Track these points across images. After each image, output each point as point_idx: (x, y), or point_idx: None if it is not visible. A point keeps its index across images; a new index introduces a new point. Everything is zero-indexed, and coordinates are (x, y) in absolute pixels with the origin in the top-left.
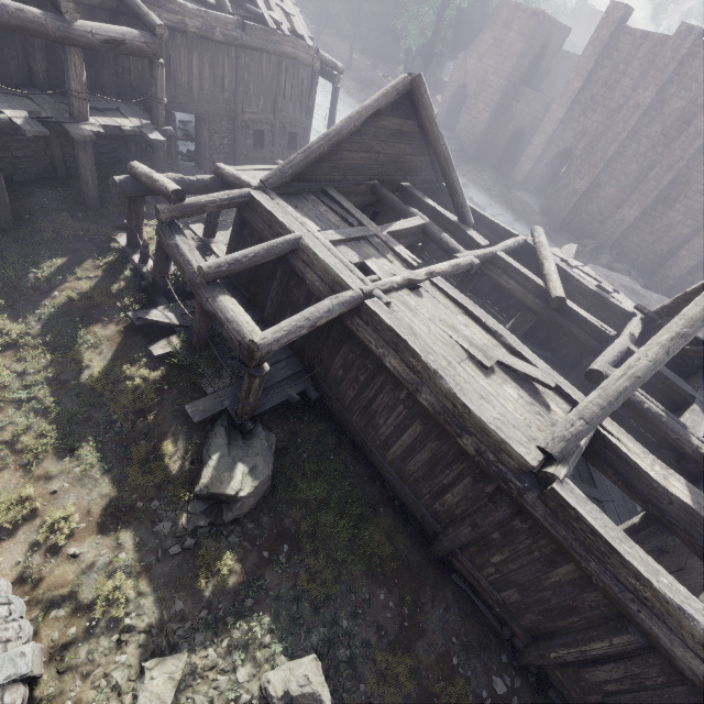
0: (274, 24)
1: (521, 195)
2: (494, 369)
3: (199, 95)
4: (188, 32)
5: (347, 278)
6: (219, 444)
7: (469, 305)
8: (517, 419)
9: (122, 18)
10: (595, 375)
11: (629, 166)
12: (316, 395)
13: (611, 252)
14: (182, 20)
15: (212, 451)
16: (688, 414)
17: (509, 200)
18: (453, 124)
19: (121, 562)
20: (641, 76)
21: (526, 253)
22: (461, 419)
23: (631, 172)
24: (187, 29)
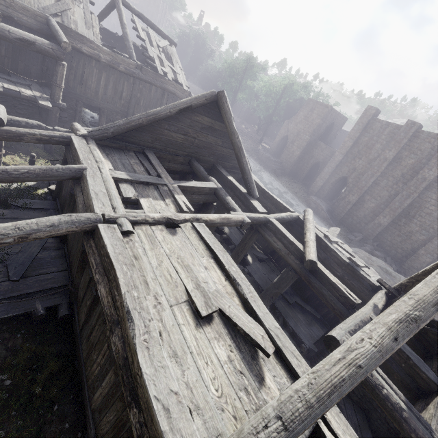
0: (162, 73)
1: (316, 199)
2: (213, 318)
3: (103, 97)
4: (101, 61)
5: (98, 203)
6: None
7: (218, 250)
8: (208, 395)
9: (53, 41)
10: (333, 343)
11: (382, 192)
12: (64, 312)
13: (372, 243)
14: (97, 54)
15: None
16: (432, 408)
17: (308, 201)
18: (279, 155)
19: None
20: (387, 144)
21: (298, 226)
22: (135, 382)
23: (384, 195)
24: (100, 59)
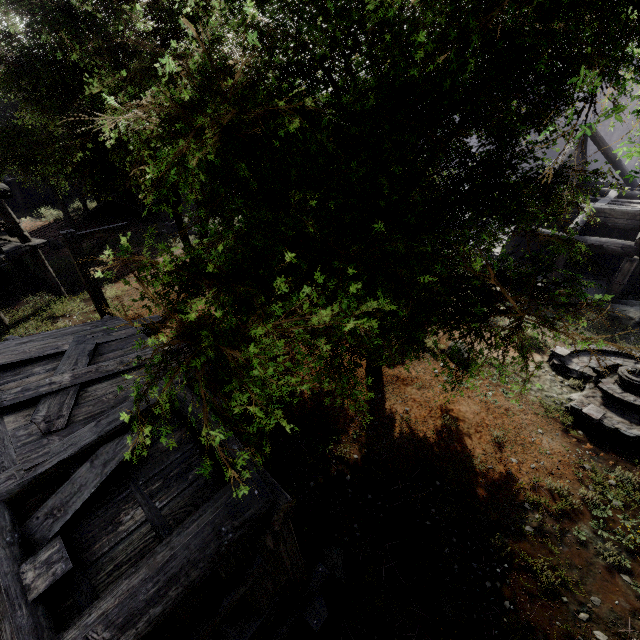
0: None
1: None
2: None
3: None
4: None
5: None
6: (620, 306)
7: None
8: None
9: None
10: None
11: None
12: (630, 286)
13: None
14: None
15: (621, 308)
16: None
17: None
18: None
19: (635, 350)
20: None
21: None
22: None
23: None
24: None
